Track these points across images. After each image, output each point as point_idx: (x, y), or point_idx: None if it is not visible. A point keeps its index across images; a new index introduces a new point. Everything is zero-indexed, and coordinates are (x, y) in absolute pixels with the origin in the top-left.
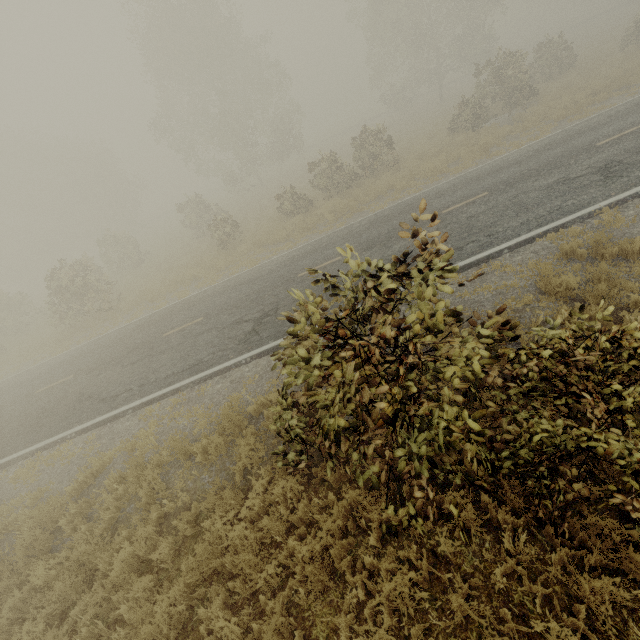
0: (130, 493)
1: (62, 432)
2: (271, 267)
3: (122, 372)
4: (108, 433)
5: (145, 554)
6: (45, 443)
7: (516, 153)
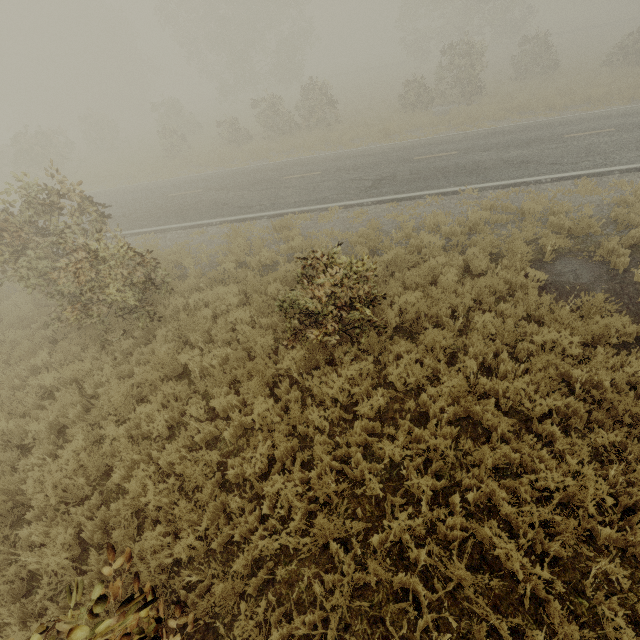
0: None
1: None
2: (168, 183)
3: None
4: None
5: None
6: None
7: (387, 146)
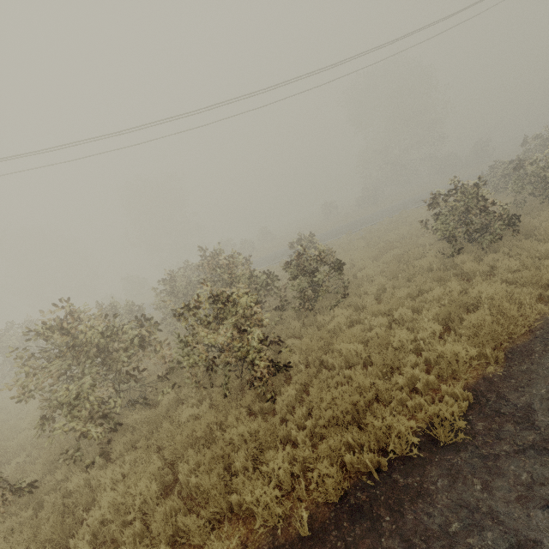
0: None
1: None
2: None
3: None
4: None
5: None
6: None
7: None
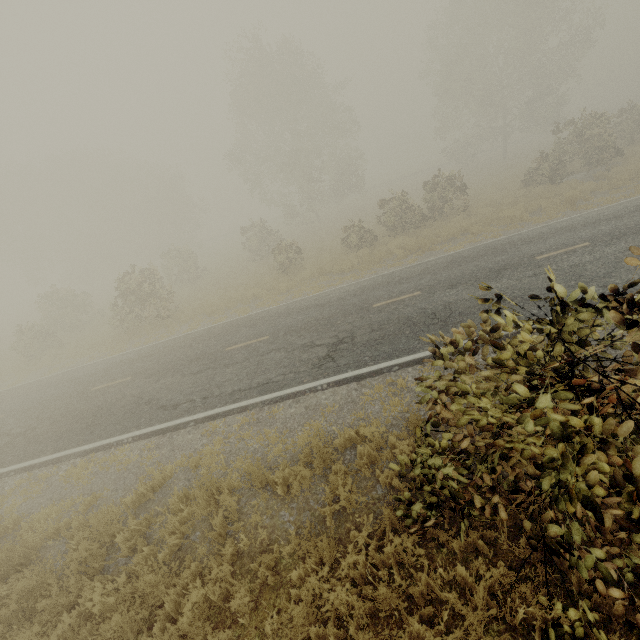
0: (196, 517)
1: (118, 435)
2: (339, 295)
3: (183, 381)
4: (167, 444)
5: (217, 599)
6: (100, 444)
7: (612, 208)
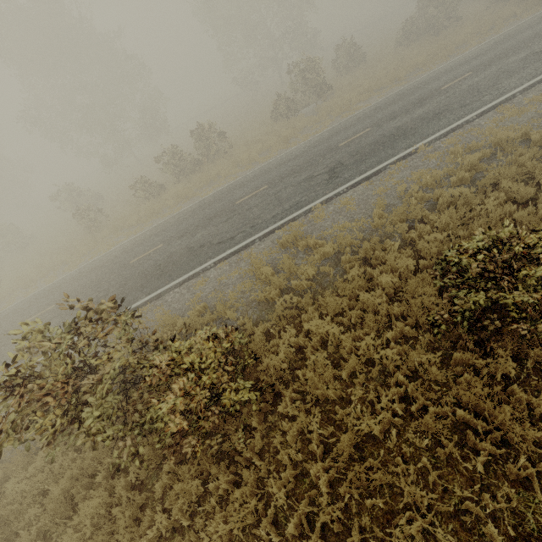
0: None
1: None
2: (117, 253)
3: None
4: None
5: None
6: None
7: (299, 147)
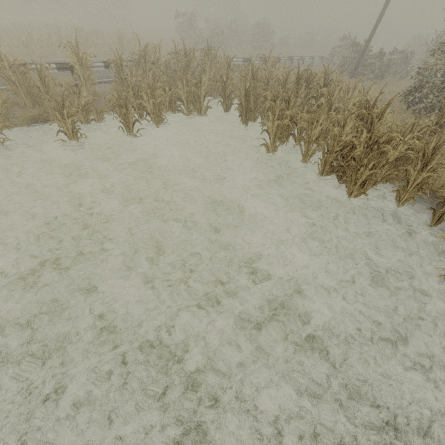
0: None
1: None
2: None
3: None
4: None
5: None
6: None
7: None
